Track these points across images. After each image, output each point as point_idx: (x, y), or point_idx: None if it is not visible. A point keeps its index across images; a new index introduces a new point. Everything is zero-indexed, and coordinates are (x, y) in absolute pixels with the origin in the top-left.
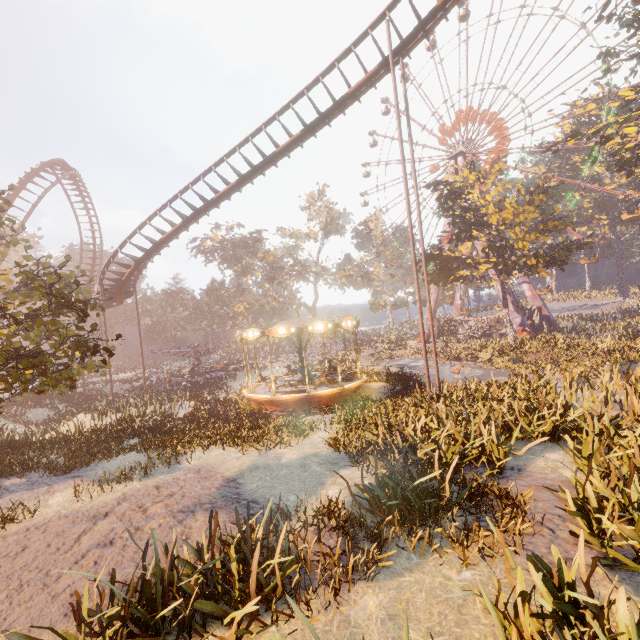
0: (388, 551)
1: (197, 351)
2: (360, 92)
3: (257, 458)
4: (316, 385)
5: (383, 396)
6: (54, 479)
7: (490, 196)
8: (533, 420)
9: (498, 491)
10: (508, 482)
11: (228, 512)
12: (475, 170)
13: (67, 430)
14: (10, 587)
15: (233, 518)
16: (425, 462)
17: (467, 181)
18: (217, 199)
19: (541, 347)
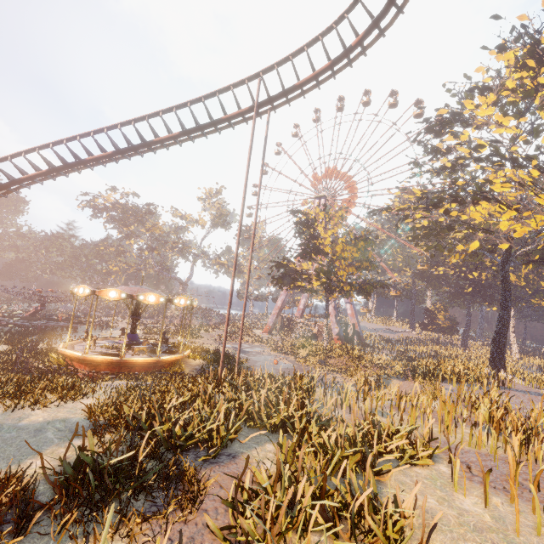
0: (30, 536)
1: (45, 296)
2: (235, 122)
3: None
4: (134, 351)
5: (196, 372)
6: None
7: (331, 232)
8: (273, 413)
9: (187, 476)
10: (215, 467)
11: None
12: (326, 211)
13: None
14: None
15: None
16: (117, 441)
17: (319, 217)
18: (89, 161)
19: (342, 354)
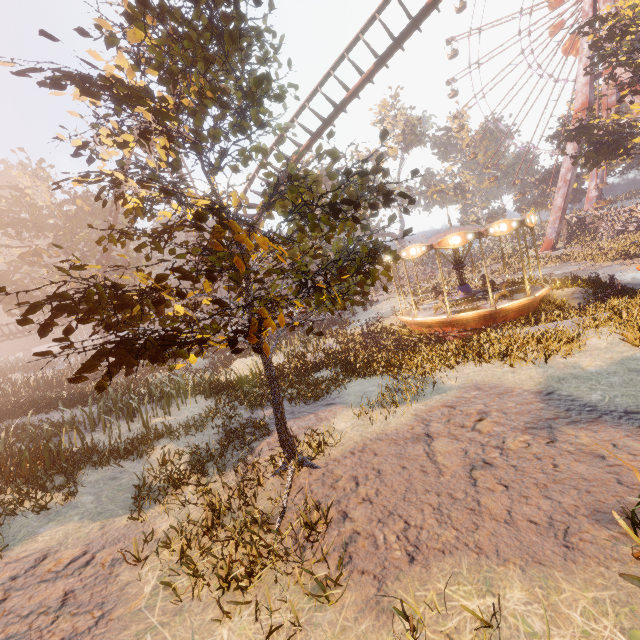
0: None
1: None
2: None
3: (542, 370)
4: (496, 299)
5: (583, 301)
6: (309, 408)
7: None
8: None
9: None
10: None
11: (612, 425)
12: None
13: (252, 370)
14: (426, 511)
15: (635, 432)
16: None
17: None
18: (350, 98)
19: None
